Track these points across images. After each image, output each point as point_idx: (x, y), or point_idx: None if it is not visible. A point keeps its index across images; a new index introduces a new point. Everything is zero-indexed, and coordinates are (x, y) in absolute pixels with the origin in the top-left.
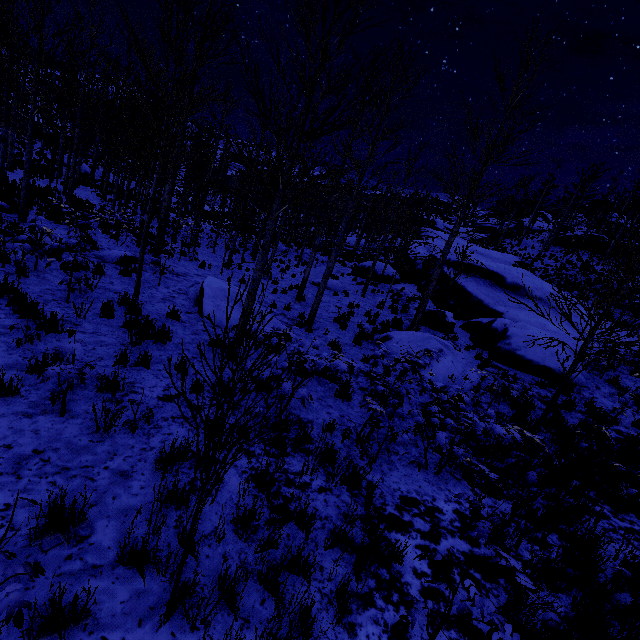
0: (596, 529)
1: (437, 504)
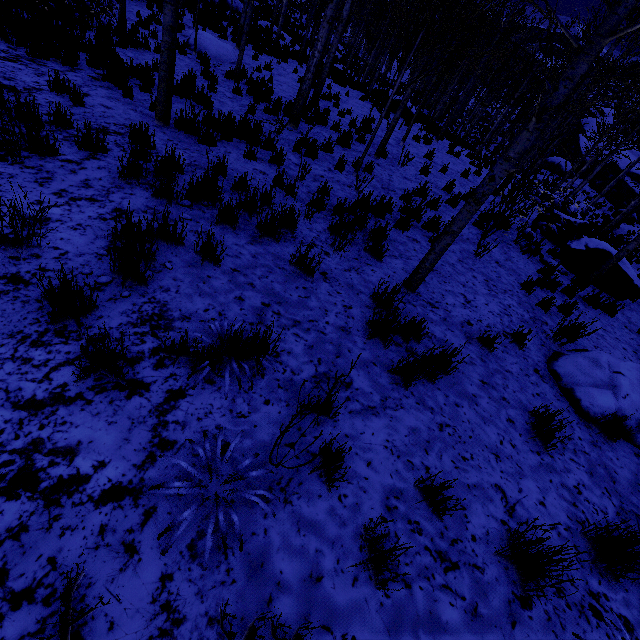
0: None
1: None
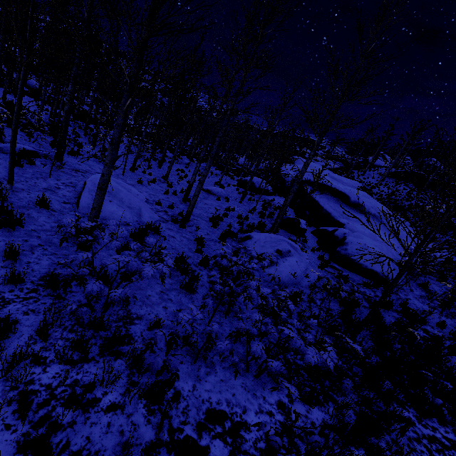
0: (402, 439)
1: (246, 417)
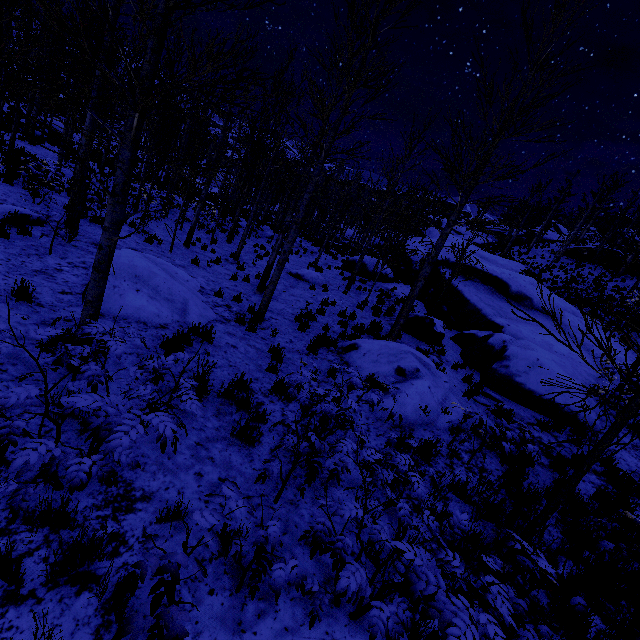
0: None
1: None
